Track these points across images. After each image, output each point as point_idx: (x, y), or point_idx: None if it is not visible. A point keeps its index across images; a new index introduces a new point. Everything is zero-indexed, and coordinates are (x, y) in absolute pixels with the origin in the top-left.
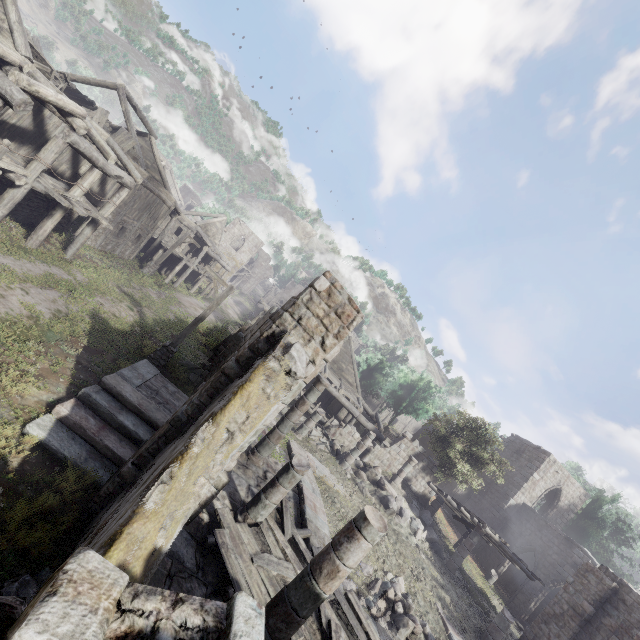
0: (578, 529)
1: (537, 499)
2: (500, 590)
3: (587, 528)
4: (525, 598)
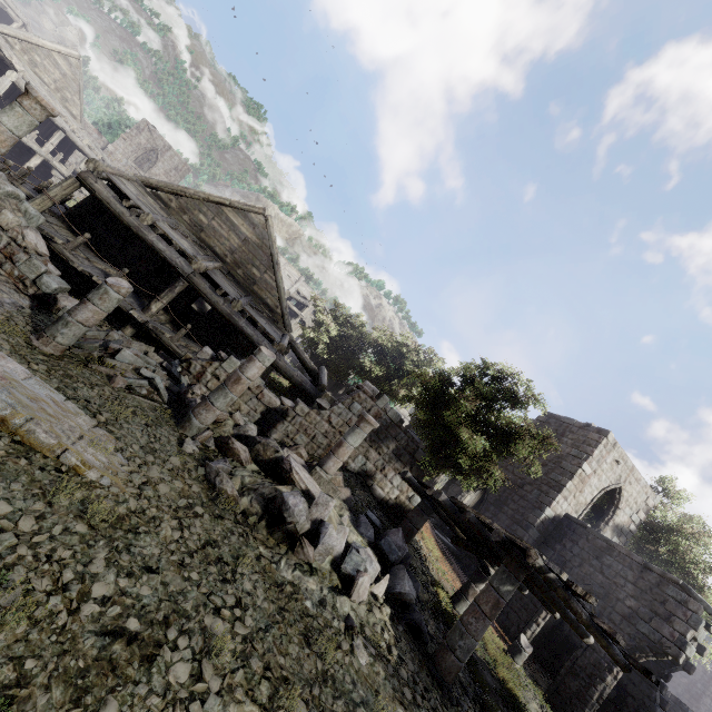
0: (641, 551)
1: (586, 507)
2: (531, 667)
3: (658, 549)
4: (580, 685)
